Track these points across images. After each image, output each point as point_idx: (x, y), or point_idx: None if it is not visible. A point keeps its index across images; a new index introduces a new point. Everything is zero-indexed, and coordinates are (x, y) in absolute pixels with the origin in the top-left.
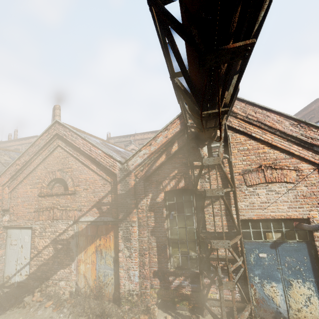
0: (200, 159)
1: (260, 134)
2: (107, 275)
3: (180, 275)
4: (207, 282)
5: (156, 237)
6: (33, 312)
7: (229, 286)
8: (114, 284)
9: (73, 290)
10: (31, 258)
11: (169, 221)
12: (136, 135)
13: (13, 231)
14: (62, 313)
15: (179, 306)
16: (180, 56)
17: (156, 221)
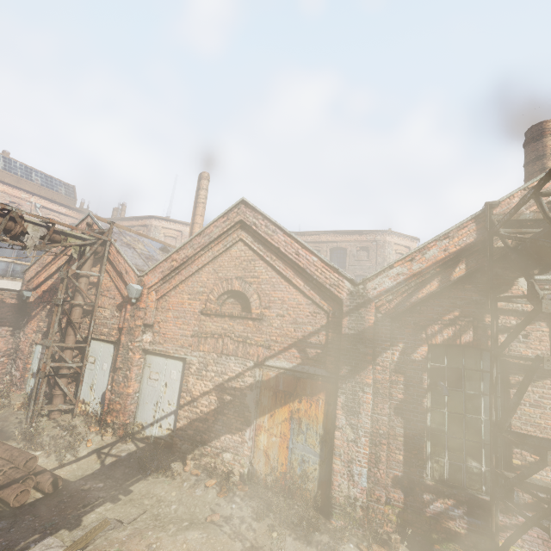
0: (532, 300)
1: None
2: (307, 462)
3: (447, 496)
4: (503, 522)
5: (405, 419)
6: (188, 488)
7: None
8: (319, 480)
9: (245, 471)
10: (180, 405)
11: (430, 397)
12: (307, 234)
13: (155, 358)
14: (234, 503)
15: (439, 549)
16: None
17: (407, 392)
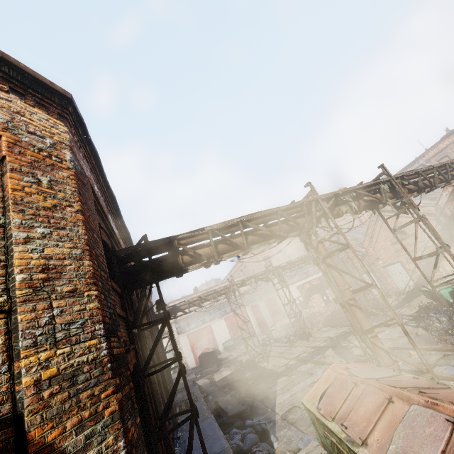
0: None
1: None
2: None
3: None
4: None
5: None
6: None
7: None
8: None
9: None
10: (410, 275)
11: None
12: (426, 153)
13: (388, 267)
14: None
15: None
16: None
17: None
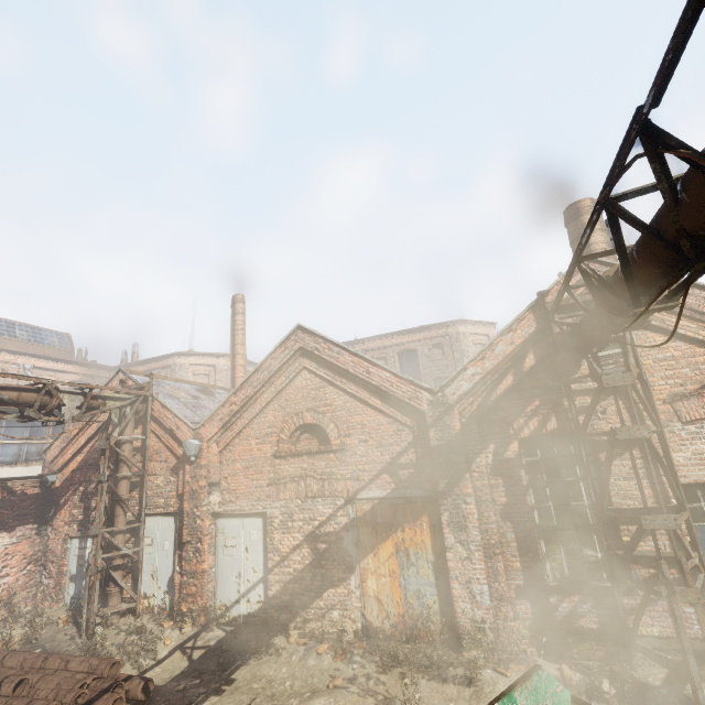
0: (594, 377)
1: (695, 330)
2: (424, 597)
3: (571, 593)
4: (629, 604)
5: (513, 523)
6: (298, 661)
7: (688, 596)
8: (441, 613)
9: (358, 626)
10: (268, 569)
11: (532, 493)
12: (368, 340)
13: (228, 521)
14: (354, 663)
15: (577, 653)
16: (625, 249)
17: (509, 493)
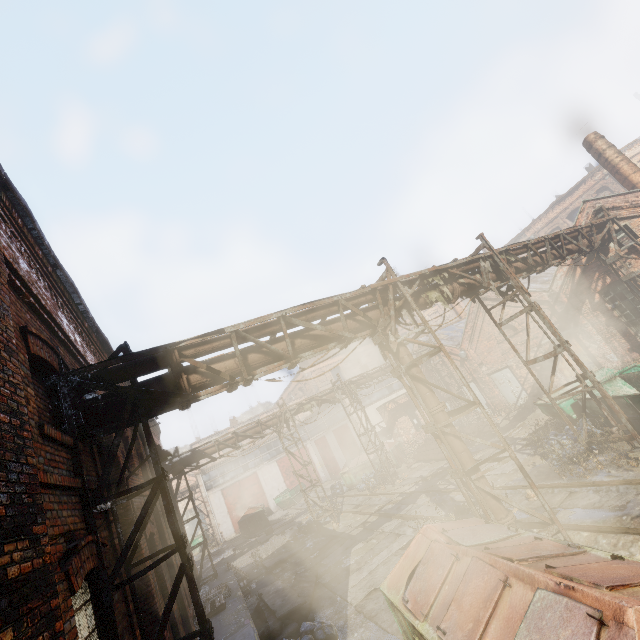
0: (604, 261)
1: None
2: (590, 368)
3: None
4: None
5: (613, 326)
6: None
7: None
8: None
9: None
10: (522, 384)
11: (617, 311)
12: (533, 224)
13: (495, 375)
14: None
15: None
16: None
17: (605, 316)
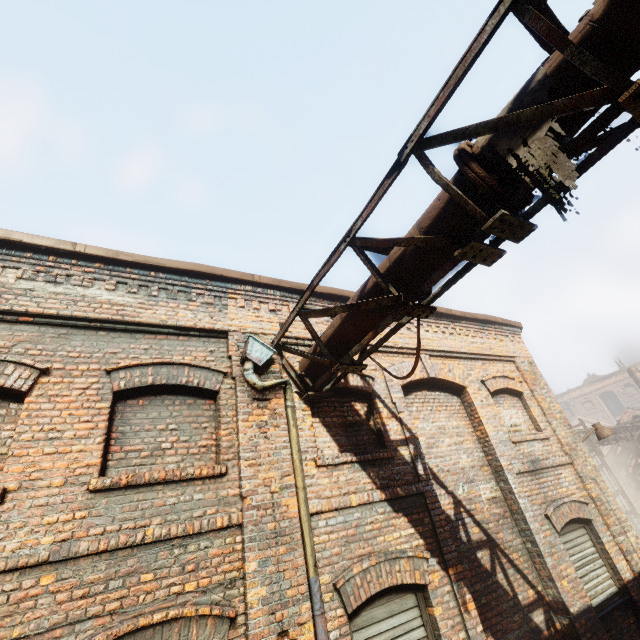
0: (638, 448)
1: None
2: None
3: None
4: None
5: (639, 492)
6: None
7: None
8: None
9: None
10: None
11: None
12: (570, 392)
13: None
14: None
15: None
16: None
17: (635, 483)
